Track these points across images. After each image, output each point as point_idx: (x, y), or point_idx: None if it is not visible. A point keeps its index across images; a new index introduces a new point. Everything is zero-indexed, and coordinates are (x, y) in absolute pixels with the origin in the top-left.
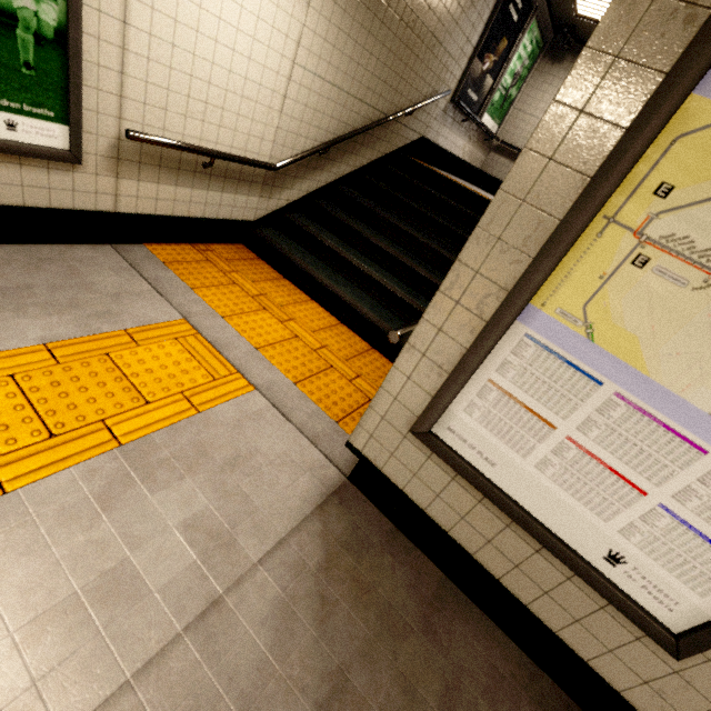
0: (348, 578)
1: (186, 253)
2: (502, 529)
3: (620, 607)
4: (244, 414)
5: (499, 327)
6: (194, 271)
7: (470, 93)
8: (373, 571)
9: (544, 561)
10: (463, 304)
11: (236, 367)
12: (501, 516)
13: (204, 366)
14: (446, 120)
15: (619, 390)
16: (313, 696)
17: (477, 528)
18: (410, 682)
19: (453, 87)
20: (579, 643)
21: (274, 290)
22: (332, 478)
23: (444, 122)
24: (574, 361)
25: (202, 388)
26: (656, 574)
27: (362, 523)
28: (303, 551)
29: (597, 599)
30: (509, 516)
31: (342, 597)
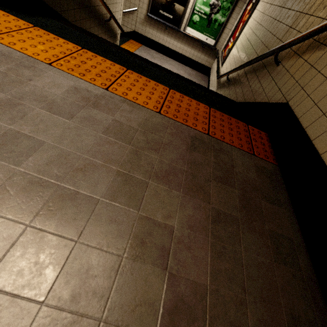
0: None
1: None
2: None
3: None
4: None
5: None
6: None
7: (163, 13)
8: None
9: None
10: None
11: None
12: None
13: None
14: (150, 26)
15: None
16: None
17: None
18: None
19: (146, 8)
20: None
21: None
22: None
23: (150, 27)
24: None
25: None
26: None
27: None
28: None
29: None
30: None
31: None
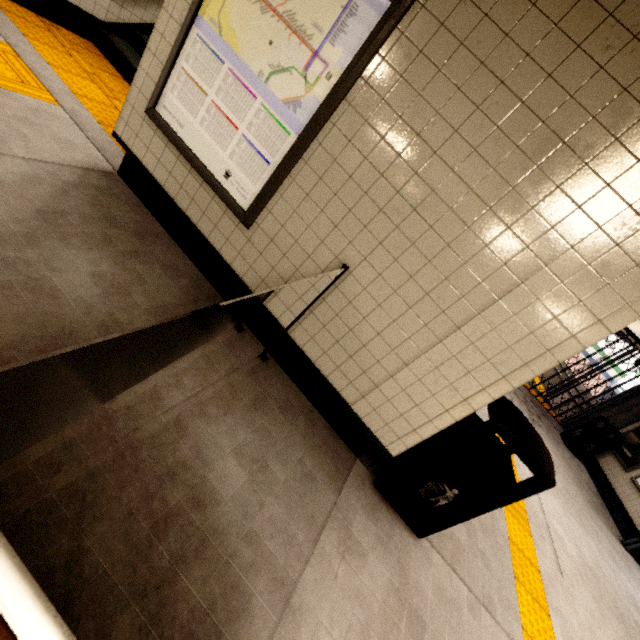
0: (90, 196)
1: (27, 15)
2: (187, 175)
3: (227, 202)
4: (43, 110)
5: (184, 27)
6: (32, 29)
7: None
8: (112, 205)
9: (204, 191)
10: (173, 17)
11: (48, 89)
12: (187, 166)
13: (17, 73)
14: None
15: (230, 67)
16: (37, 207)
17: (176, 179)
18: (111, 239)
19: None
20: (216, 241)
21: (111, 80)
22: (105, 167)
23: None
24: (215, 50)
25: (10, 80)
26: (241, 179)
27: (117, 190)
28: (61, 173)
29: (223, 207)
30: (187, 160)
31: (81, 198)
